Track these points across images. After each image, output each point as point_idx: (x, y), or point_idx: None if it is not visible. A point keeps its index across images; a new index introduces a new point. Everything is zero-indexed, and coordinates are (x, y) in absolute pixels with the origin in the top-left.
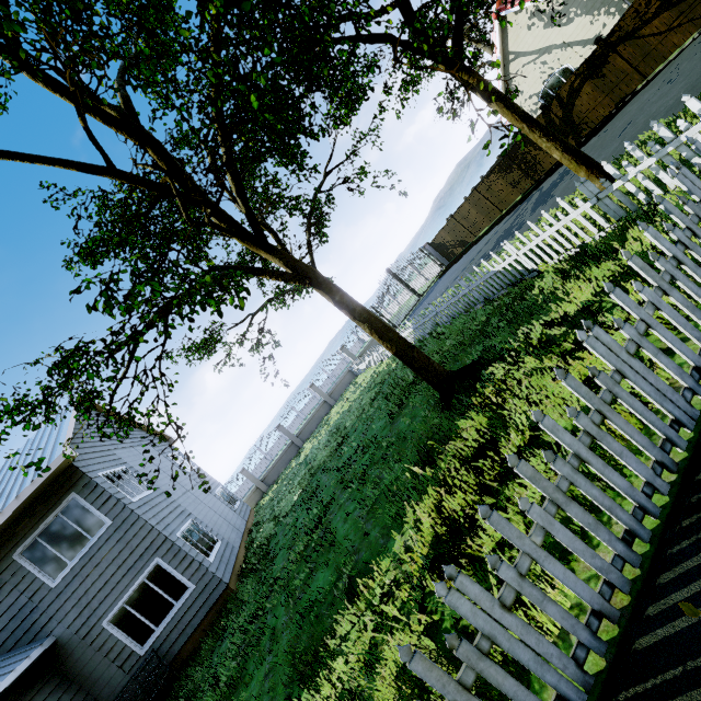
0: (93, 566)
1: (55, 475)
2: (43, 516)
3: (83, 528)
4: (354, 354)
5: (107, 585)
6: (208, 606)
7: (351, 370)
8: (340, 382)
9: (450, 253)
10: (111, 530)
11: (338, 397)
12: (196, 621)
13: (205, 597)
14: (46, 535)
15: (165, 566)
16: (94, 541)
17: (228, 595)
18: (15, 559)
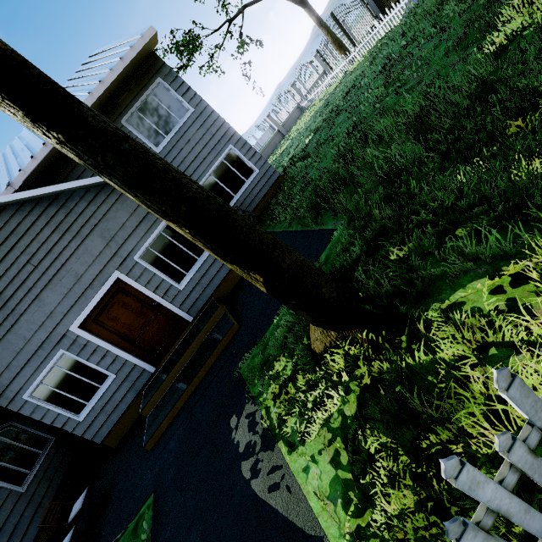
0: (185, 142)
1: (144, 54)
2: (138, 93)
3: (172, 111)
4: (266, 139)
5: (197, 159)
6: (268, 186)
7: (298, 107)
8: (290, 117)
9: (387, 3)
10: (194, 117)
11: (289, 129)
12: (261, 195)
13: (266, 180)
14: (143, 111)
15: (237, 153)
16: (183, 123)
17: (280, 181)
18: (124, 125)
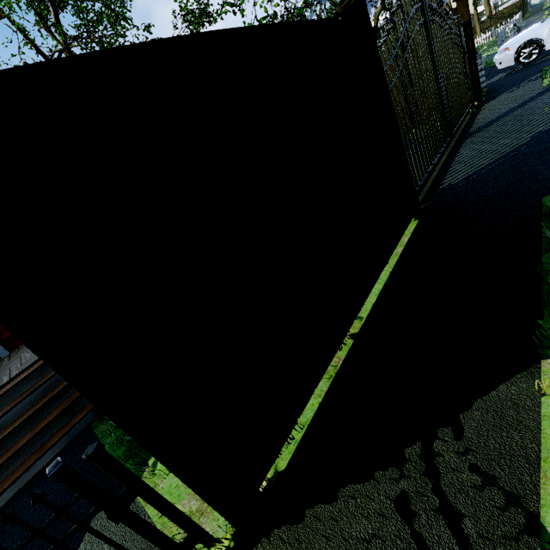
0: None
1: None
2: None
3: None
4: None
5: None
6: None
7: None
8: None
9: None
10: None
11: None
12: None
13: None
14: None
15: None
16: None
17: None
18: None
